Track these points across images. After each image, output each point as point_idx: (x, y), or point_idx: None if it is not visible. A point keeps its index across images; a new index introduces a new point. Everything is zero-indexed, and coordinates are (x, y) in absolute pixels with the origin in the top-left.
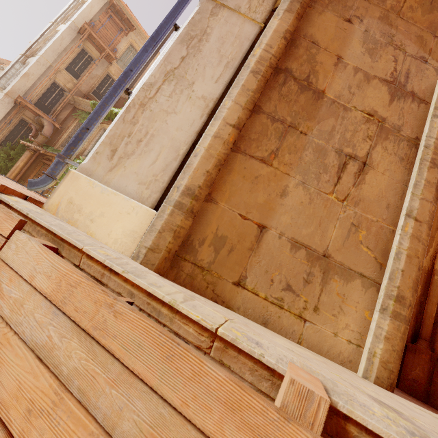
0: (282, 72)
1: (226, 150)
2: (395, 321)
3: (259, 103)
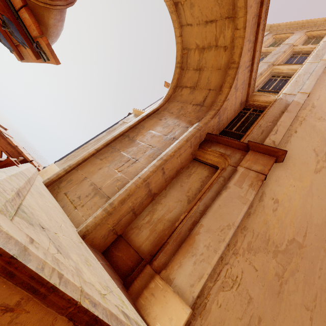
0: (126, 136)
1: (89, 155)
2: (103, 211)
3: (112, 144)
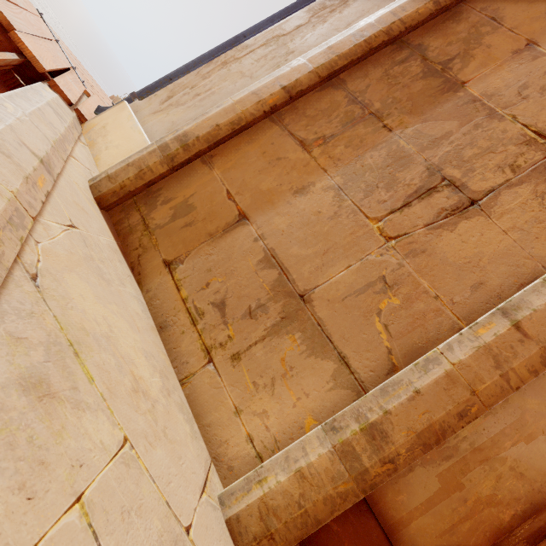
0: (410, 48)
1: (257, 111)
2: (338, 460)
3: (347, 78)
